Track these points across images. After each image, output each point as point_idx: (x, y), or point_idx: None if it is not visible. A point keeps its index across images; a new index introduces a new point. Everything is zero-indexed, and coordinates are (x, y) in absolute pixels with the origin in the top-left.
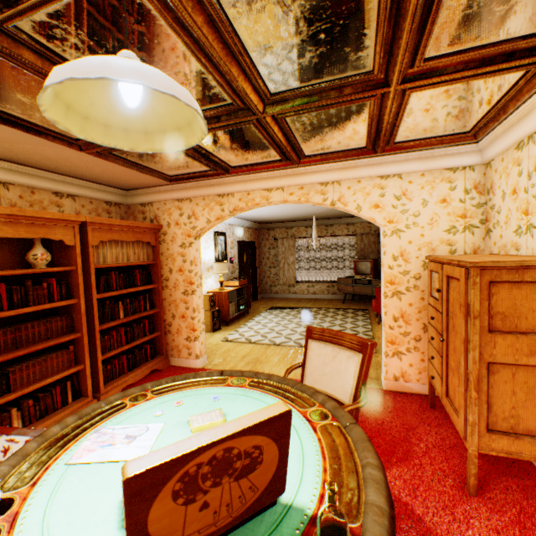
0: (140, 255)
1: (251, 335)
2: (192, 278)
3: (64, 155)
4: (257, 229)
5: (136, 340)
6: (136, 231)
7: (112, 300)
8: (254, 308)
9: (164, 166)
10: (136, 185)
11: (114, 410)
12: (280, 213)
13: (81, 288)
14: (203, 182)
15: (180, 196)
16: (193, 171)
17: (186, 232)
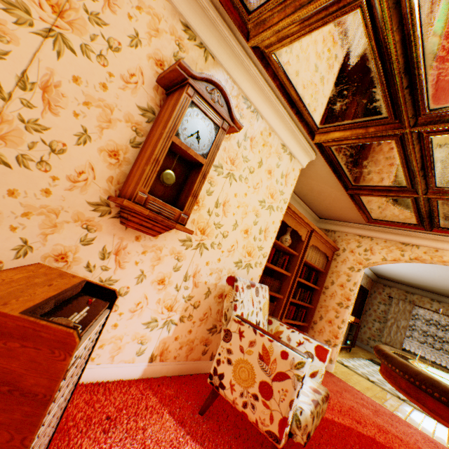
0: (319, 262)
1: (365, 372)
2: (350, 295)
3: (324, 190)
4: (372, 280)
5: (295, 320)
6: (326, 246)
7: (297, 284)
8: (352, 349)
9: (379, 211)
10: (332, 217)
11: (409, 358)
12: (416, 275)
13: (295, 268)
14: (391, 229)
15: (363, 233)
16: (397, 220)
17: (357, 259)
